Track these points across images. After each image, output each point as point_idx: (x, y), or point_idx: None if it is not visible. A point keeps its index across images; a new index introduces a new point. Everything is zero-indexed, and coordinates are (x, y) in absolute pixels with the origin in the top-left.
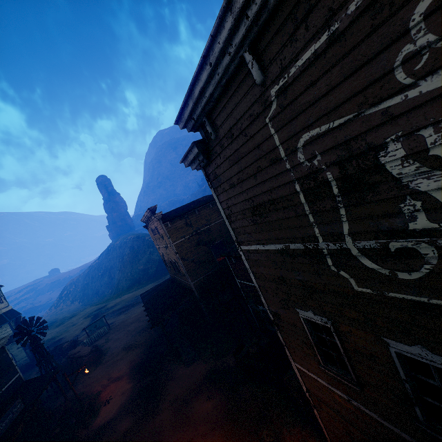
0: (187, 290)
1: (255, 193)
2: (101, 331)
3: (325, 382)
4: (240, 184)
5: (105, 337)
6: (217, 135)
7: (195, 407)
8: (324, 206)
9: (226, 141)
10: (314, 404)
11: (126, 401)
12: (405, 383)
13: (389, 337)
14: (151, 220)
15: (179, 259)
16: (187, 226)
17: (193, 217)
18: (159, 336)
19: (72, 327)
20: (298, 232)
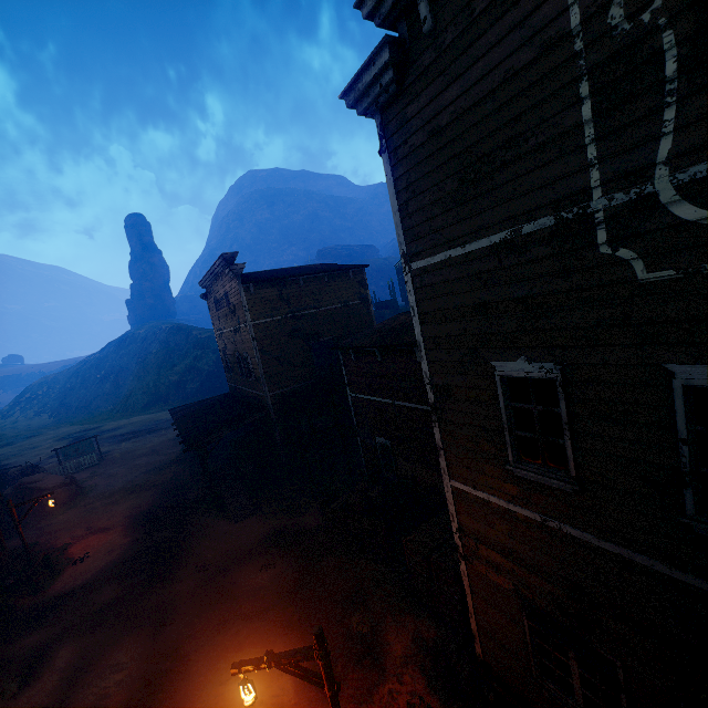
0: (257, 406)
1: (482, 133)
2: (86, 459)
3: (504, 500)
4: (453, 124)
5: (90, 470)
6: (437, 22)
7: (240, 578)
8: (631, 113)
9: (453, 31)
10: (465, 552)
11: (116, 562)
12: (680, 447)
13: (678, 361)
14: (220, 281)
15: (257, 350)
16: (281, 301)
17: (294, 289)
18: (190, 477)
19: (29, 451)
20: (552, 192)
